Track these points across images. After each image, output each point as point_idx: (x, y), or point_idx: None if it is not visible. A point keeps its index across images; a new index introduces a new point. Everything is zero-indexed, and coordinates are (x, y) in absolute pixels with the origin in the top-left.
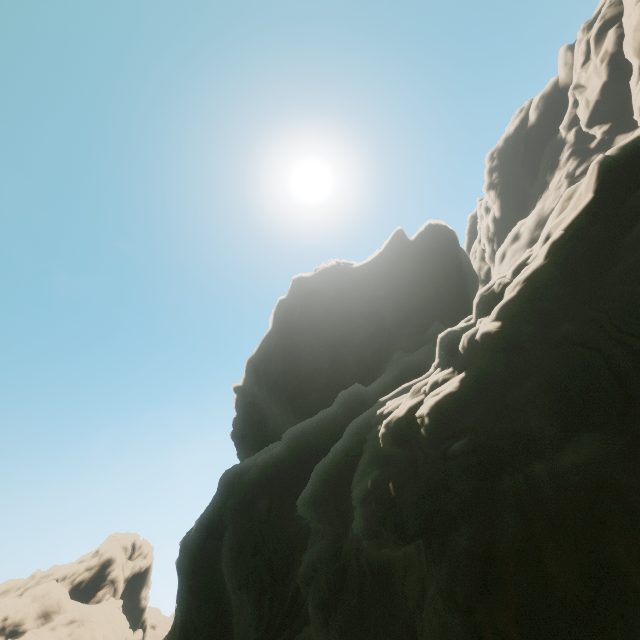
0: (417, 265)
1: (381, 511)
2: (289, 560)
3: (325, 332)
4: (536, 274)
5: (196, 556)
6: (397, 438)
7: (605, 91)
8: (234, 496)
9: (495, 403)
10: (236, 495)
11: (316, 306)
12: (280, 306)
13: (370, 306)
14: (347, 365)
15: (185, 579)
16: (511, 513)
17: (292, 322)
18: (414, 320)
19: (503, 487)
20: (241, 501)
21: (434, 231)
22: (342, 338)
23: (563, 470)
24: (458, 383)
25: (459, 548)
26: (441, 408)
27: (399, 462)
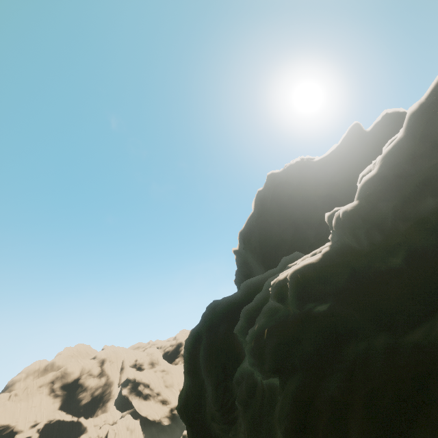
0: (373, 152)
1: (255, 348)
2: (236, 367)
3: (288, 213)
4: (393, 150)
5: (190, 351)
6: (277, 296)
7: None
8: (209, 319)
9: (354, 275)
10: (210, 319)
11: (282, 194)
12: (258, 195)
13: (327, 191)
14: (306, 237)
15: (186, 363)
16: (341, 375)
17: (266, 206)
18: None
19: (346, 351)
20: (213, 323)
21: (391, 119)
22: (302, 217)
23: (402, 348)
24: (320, 256)
25: (288, 391)
26: (299, 276)
27: (279, 314)
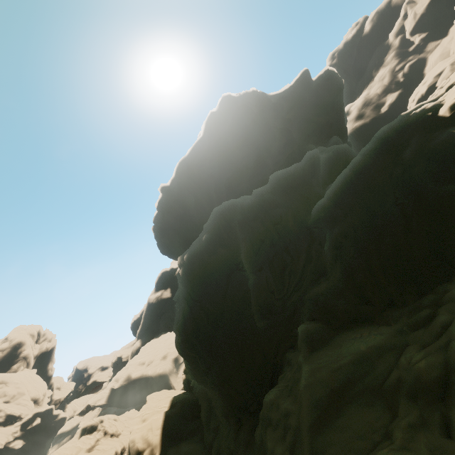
0: (316, 100)
1: None
2: (299, 248)
3: (253, 138)
4: None
5: (207, 260)
6: None
7: (430, 7)
8: (241, 214)
9: None
10: (242, 214)
11: (246, 117)
12: (212, 117)
13: (283, 125)
14: (267, 165)
15: (197, 278)
16: None
17: (223, 130)
18: (313, 138)
19: None
20: (248, 217)
21: (330, 75)
22: (265, 144)
23: None
24: None
25: None
26: None
27: None
